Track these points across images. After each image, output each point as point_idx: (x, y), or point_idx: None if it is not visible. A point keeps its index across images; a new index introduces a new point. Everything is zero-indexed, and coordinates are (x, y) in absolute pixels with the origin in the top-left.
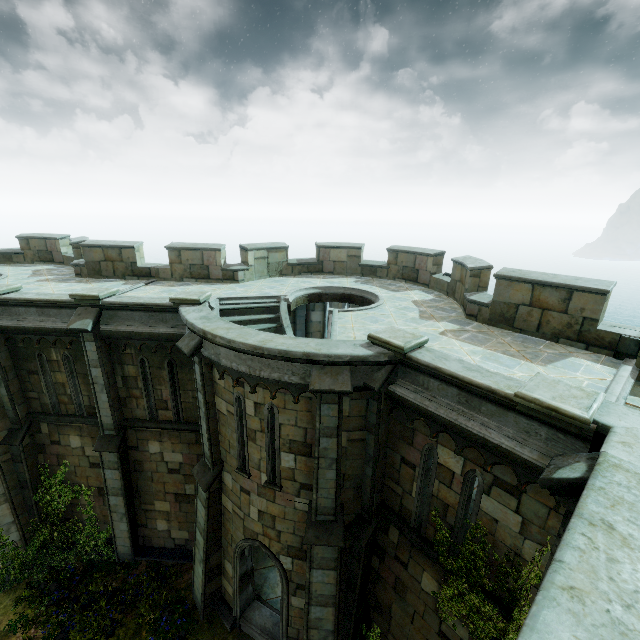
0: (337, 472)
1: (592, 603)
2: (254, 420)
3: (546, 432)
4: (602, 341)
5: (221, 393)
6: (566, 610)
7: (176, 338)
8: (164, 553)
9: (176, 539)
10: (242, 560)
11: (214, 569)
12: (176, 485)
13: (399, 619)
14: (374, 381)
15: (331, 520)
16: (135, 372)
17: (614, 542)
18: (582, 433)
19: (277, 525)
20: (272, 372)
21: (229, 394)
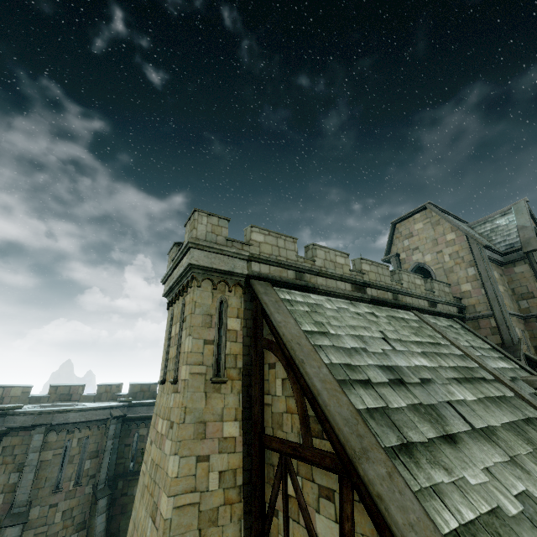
0: (110, 456)
1: None
2: (76, 449)
3: None
4: None
5: (51, 446)
6: None
7: None
8: None
9: None
10: None
11: None
12: None
13: (124, 526)
14: (125, 412)
15: (103, 486)
16: None
17: None
18: None
19: (74, 513)
20: (96, 417)
21: (60, 443)
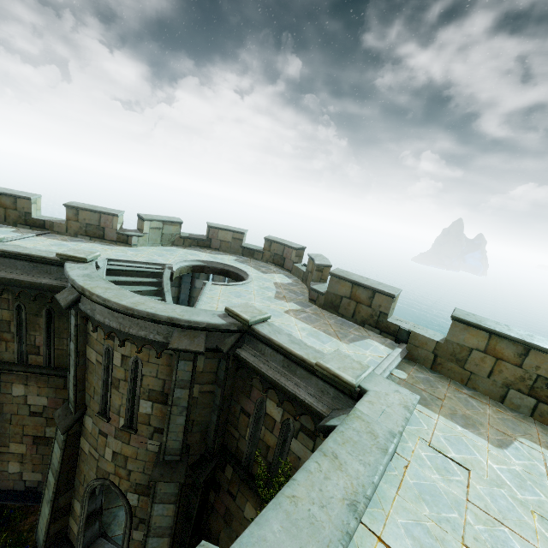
0: (186, 418)
1: (302, 505)
2: (120, 370)
3: (333, 392)
4: (389, 329)
5: (93, 344)
6: (284, 510)
7: (58, 290)
8: (12, 496)
9: (27, 481)
10: (92, 499)
11: (62, 509)
12: (36, 428)
13: (224, 544)
14: (224, 345)
15: (177, 460)
16: (9, 317)
17: (333, 467)
18: (351, 394)
19: (129, 465)
20: (140, 330)
21: (100, 345)
